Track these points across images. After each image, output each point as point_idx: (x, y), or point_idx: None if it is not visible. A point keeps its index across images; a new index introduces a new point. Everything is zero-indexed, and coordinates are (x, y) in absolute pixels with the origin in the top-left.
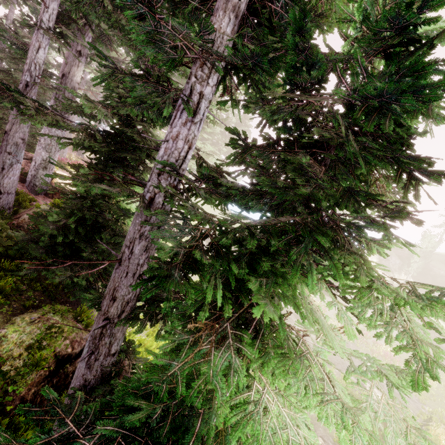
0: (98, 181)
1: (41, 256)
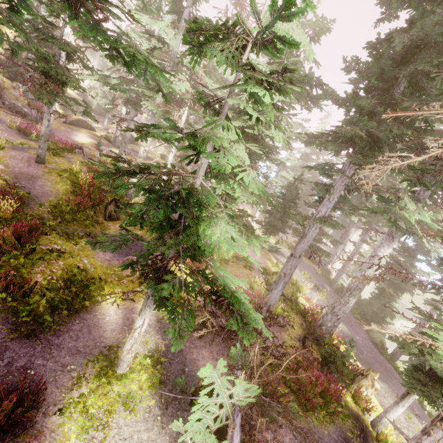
0: (388, 297)
1: (370, 313)
